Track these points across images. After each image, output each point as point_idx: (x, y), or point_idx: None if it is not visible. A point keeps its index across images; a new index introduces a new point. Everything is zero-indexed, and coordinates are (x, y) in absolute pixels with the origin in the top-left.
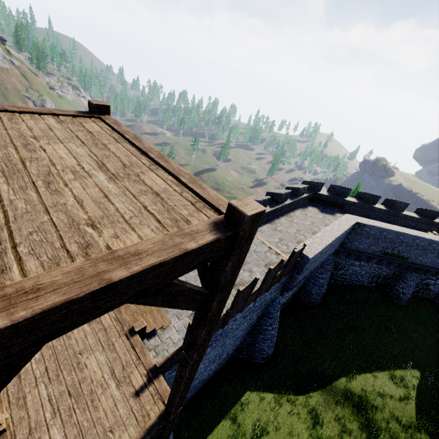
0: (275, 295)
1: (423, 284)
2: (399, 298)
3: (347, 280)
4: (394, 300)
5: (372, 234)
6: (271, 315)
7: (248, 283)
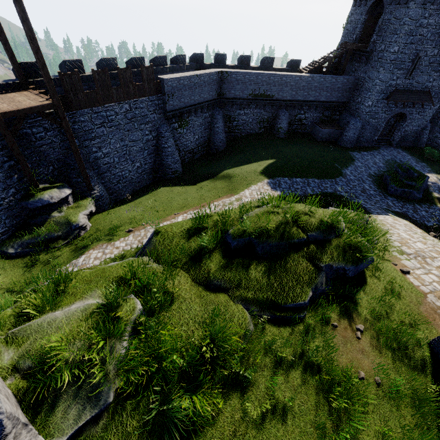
0: (161, 121)
1: (297, 120)
2: (279, 133)
3: (242, 130)
4: (277, 135)
5: (237, 79)
6: (163, 134)
7: (100, 70)
